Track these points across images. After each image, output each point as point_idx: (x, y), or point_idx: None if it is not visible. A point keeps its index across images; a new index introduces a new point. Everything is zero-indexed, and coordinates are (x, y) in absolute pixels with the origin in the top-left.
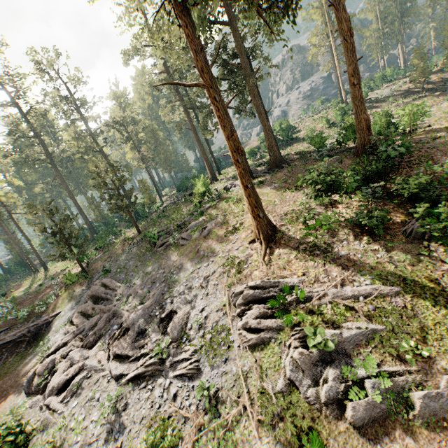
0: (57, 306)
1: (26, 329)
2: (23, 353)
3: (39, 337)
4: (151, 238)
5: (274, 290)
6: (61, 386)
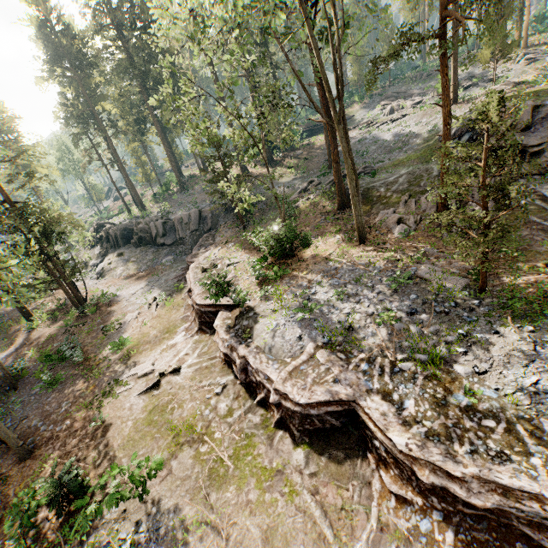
0: (347, 115)
1: None
2: None
3: None
4: (424, 69)
5: (536, 51)
6: (417, 103)
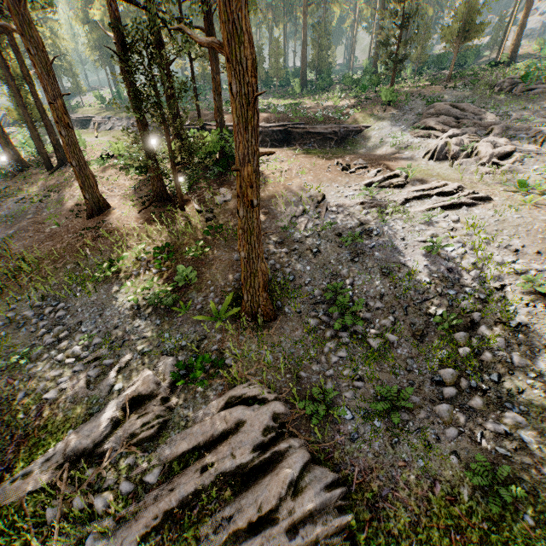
0: (359, 121)
1: (337, 128)
2: (339, 148)
3: (348, 141)
4: (524, 76)
5: None
6: (503, 154)
